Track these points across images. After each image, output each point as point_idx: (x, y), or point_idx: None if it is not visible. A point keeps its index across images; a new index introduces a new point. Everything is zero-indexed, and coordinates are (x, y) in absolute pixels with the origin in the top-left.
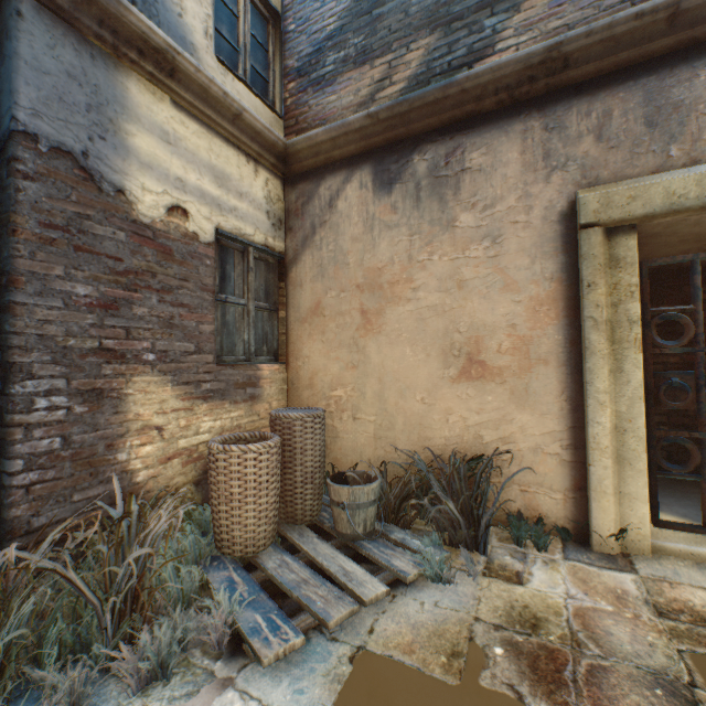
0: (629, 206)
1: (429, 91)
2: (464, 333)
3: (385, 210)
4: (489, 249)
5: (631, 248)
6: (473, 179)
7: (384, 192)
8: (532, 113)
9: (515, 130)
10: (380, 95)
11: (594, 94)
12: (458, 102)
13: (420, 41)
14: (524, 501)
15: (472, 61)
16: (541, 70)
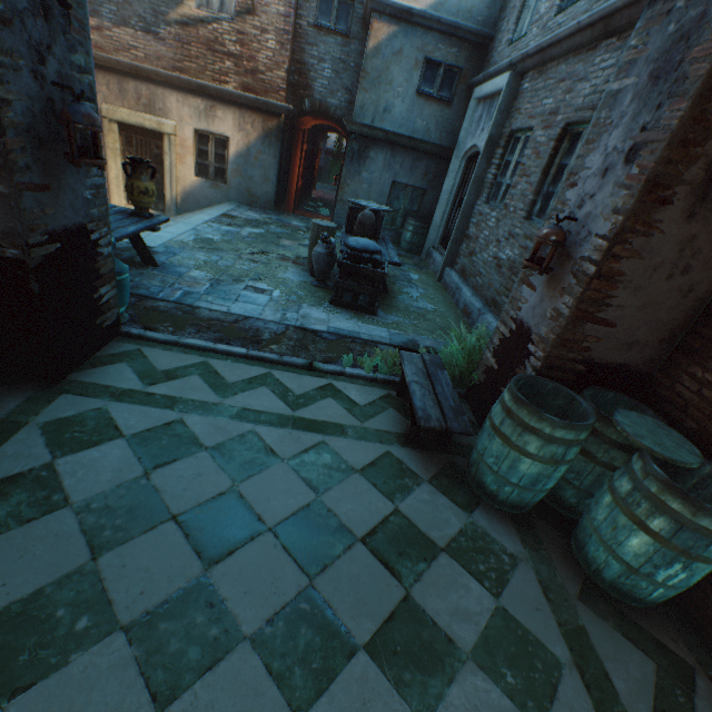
0: (114, 117)
1: None
2: None
3: None
4: None
5: (117, 129)
6: None
7: None
8: None
9: None
10: None
11: (106, 73)
12: None
13: None
14: None
15: None
16: None
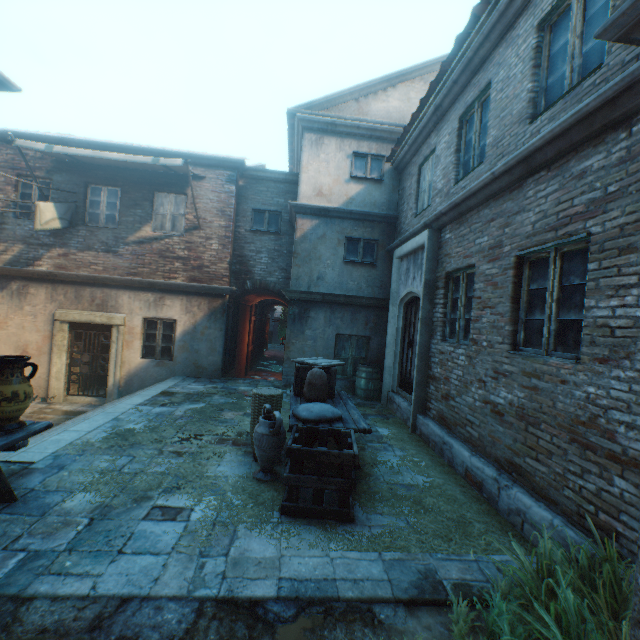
0: (66, 318)
1: (16, 268)
2: (24, 343)
3: (1, 297)
4: (34, 319)
5: (67, 327)
6: (32, 296)
7: (1, 291)
8: (51, 283)
9: (46, 286)
10: (3, 256)
11: (66, 285)
12: (27, 273)
13: (20, 245)
14: (36, 391)
15: (36, 260)
16: (51, 274)
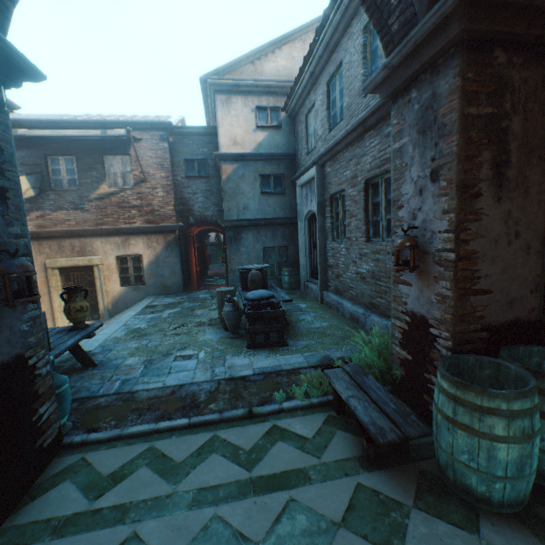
0: (56, 265)
1: None
2: None
3: None
4: None
5: (58, 272)
6: None
7: None
8: (36, 240)
9: (32, 243)
10: None
11: (49, 240)
12: None
13: None
14: None
15: None
16: (35, 233)
